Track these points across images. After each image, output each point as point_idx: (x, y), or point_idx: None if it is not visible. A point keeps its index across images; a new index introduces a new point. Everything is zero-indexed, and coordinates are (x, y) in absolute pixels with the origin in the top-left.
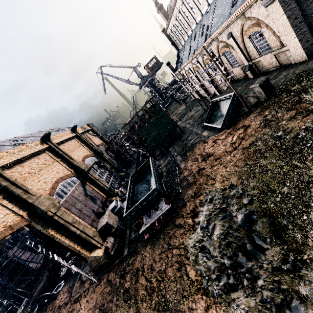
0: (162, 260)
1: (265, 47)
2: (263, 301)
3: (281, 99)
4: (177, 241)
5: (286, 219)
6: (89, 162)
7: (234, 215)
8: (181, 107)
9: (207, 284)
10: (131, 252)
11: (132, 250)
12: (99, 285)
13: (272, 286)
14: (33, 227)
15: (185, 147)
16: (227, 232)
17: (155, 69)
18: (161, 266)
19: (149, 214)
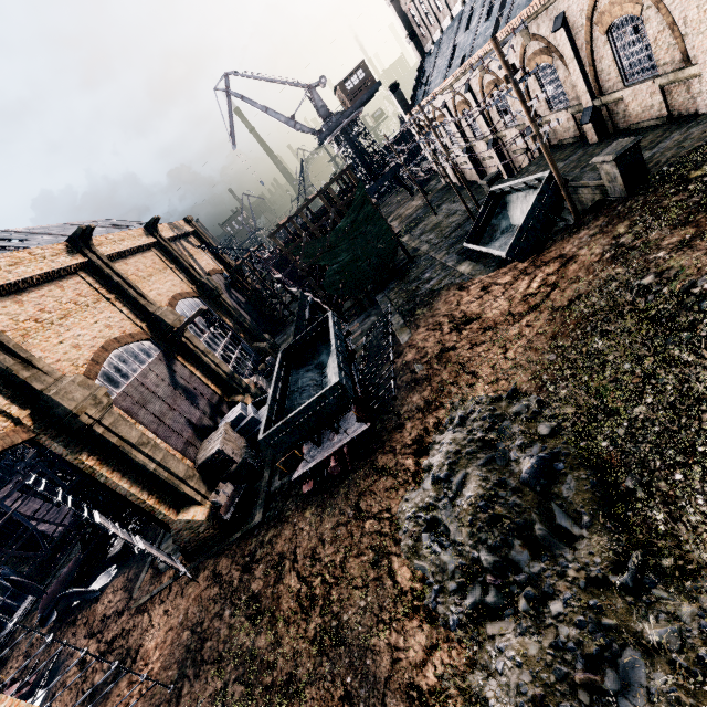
0: (339, 541)
1: (643, 64)
2: (559, 648)
3: (662, 198)
4: (376, 504)
5: (633, 478)
6: (185, 310)
7: (514, 459)
8: (413, 203)
9: (436, 600)
10: (271, 517)
11: (273, 514)
12: (194, 581)
13: (583, 618)
14: (45, 447)
15: (414, 296)
16: (494, 494)
17: (361, 97)
18: (335, 553)
19: (319, 441)
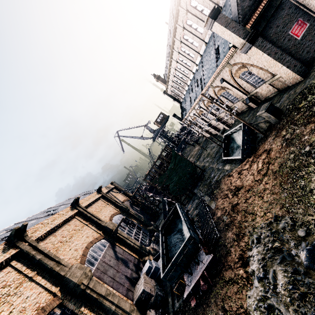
0: None
1: (258, 80)
2: None
3: (293, 117)
4: (233, 304)
5: None
6: (116, 221)
7: (295, 254)
8: (196, 149)
9: None
10: None
11: None
12: None
13: None
14: (65, 307)
15: (210, 185)
16: (294, 279)
17: (163, 122)
18: None
19: (190, 271)
